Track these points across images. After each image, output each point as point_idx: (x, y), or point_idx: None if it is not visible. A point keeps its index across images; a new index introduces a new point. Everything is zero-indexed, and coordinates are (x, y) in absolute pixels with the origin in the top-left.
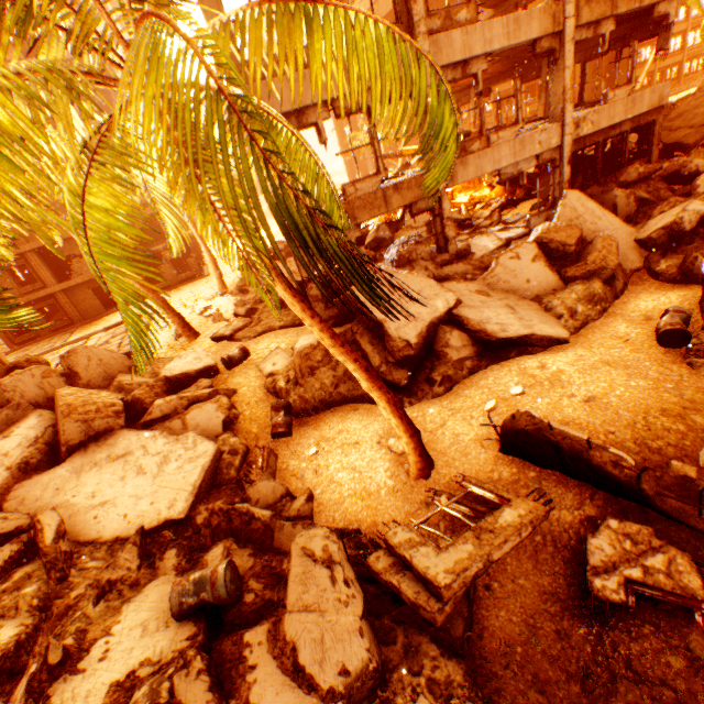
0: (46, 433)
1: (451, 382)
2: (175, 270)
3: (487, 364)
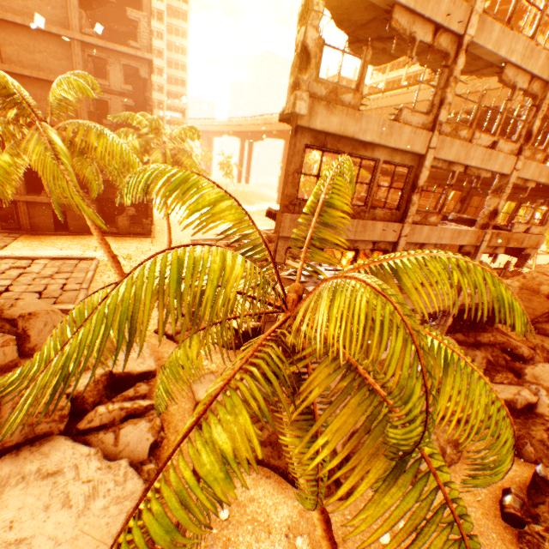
0: None
1: (352, 488)
2: (130, 223)
3: None
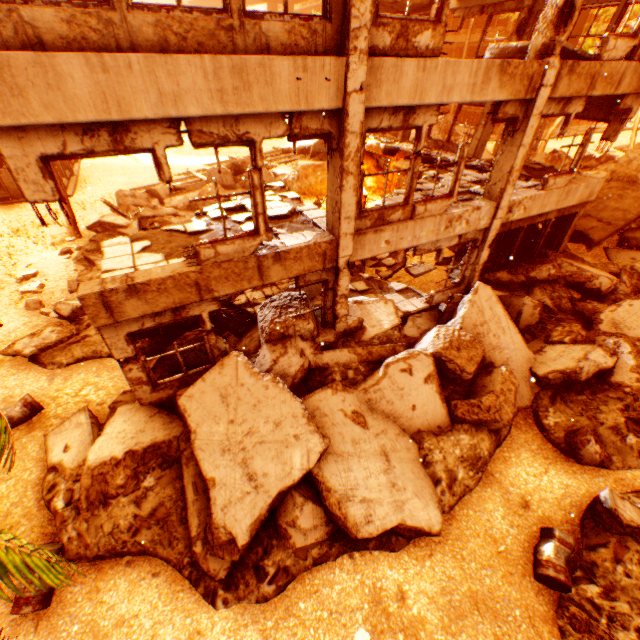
0: None
1: (287, 576)
2: None
3: (339, 553)
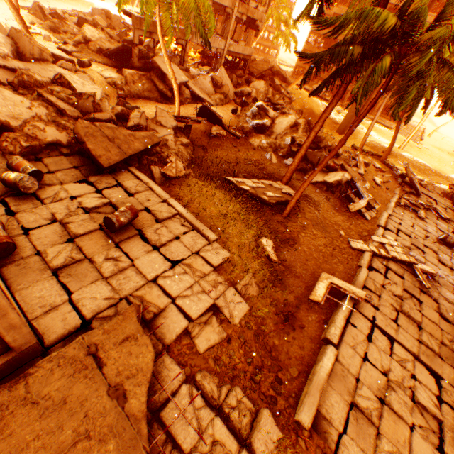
0: (14, 46)
1: (183, 104)
2: None
3: (193, 103)
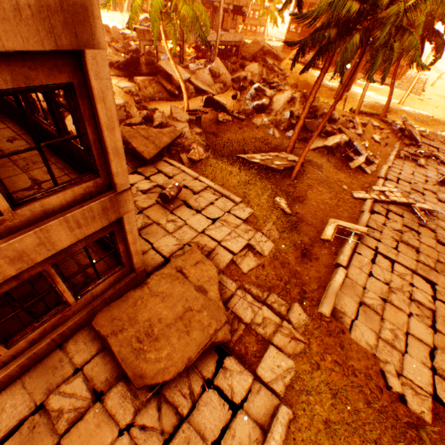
0: None
1: (189, 98)
2: None
3: (198, 96)
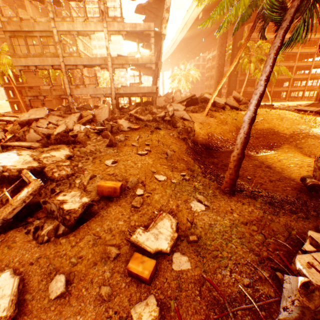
0: None
1: None
2: None
3: None
